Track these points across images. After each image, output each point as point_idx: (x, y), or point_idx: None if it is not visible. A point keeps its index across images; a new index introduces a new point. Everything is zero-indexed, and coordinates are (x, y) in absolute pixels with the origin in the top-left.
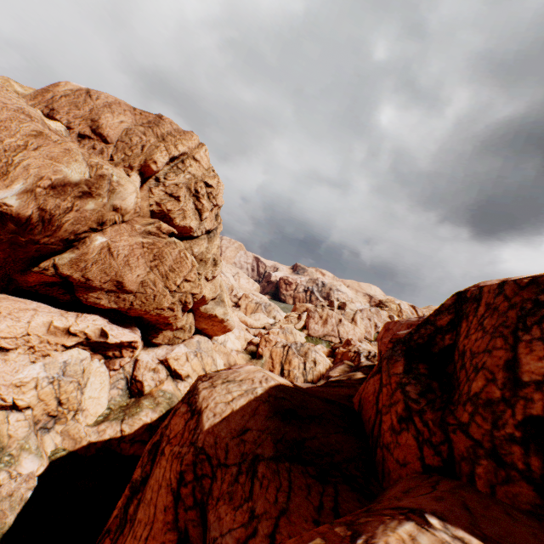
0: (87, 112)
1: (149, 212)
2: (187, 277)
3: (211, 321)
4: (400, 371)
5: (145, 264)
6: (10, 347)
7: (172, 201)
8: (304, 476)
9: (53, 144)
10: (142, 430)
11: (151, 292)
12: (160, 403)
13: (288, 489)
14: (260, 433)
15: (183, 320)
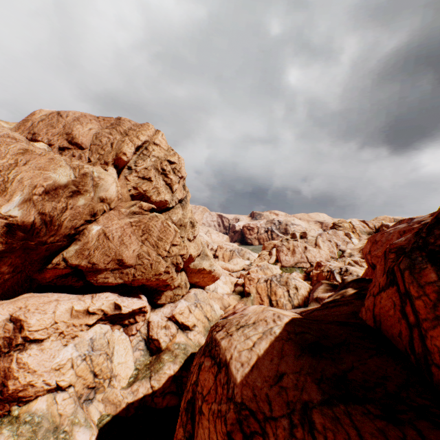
0: (62, 129)
1: (129, 196)
2: (173, 242)
3: (201, 274)
4: (434, 279)
5: (137, 240)
6: (43, 337)
7: (145, 183)
8: (369, 418)
9: (39, 157)
10: (168, 382)
11: (147, 262)
12: (177, 355)
13: (359, 439)
14: (297, 376)
15: (178, 279)
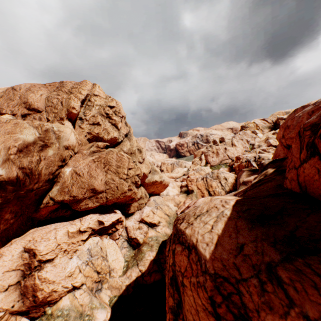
0: (19, 100)
1: (86, 140)
2: (129, 167)
3: (155, 185)
4: None
5: (101, 171)
6: (53, 257)
7: (96, 127)
8: None
9: (5, 124)
10: (151, 265)
11: (114, 186)
12: (152, 245)
13: None
14: (255, 244)
15: (139, 192)
